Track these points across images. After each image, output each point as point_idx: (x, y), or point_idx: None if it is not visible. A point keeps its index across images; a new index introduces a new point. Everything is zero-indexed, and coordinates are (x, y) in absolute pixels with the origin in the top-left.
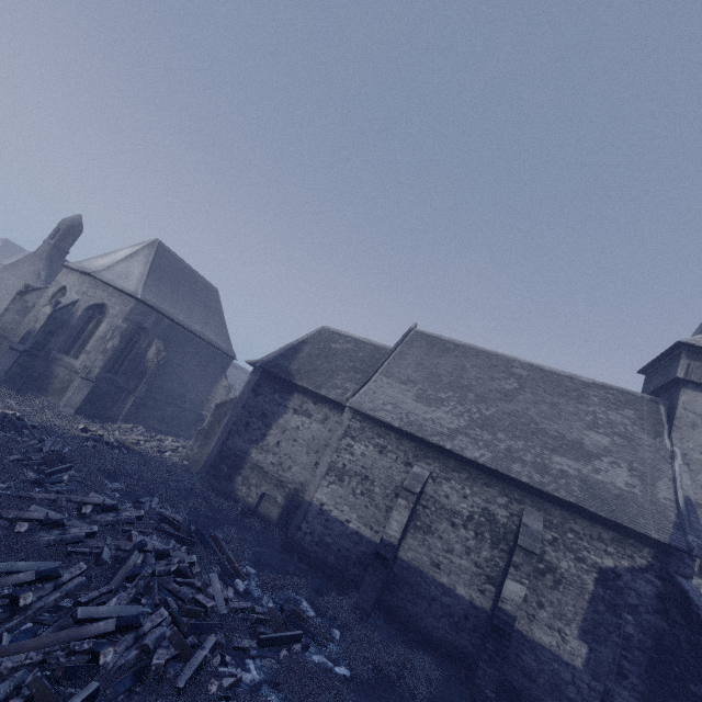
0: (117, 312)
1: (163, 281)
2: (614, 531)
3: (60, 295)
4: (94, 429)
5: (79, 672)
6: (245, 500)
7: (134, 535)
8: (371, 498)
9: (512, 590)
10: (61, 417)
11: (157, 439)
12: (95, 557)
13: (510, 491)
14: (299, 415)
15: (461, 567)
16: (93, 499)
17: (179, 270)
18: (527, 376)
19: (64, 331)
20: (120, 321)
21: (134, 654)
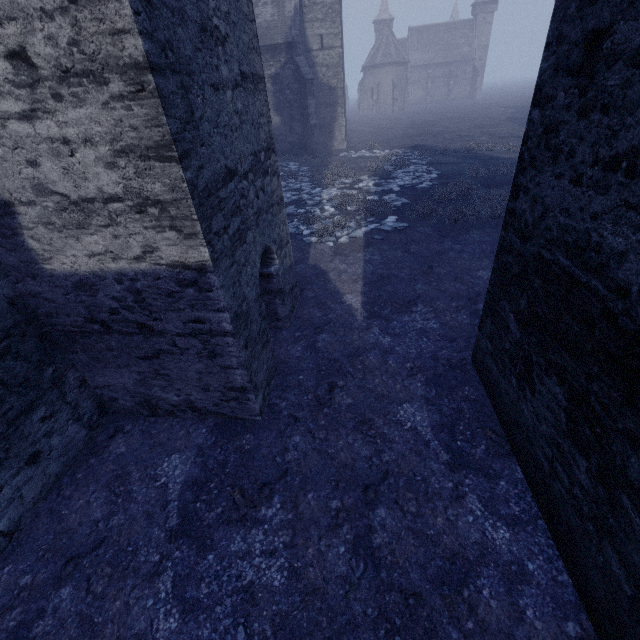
0: None
1: None
2: (270, 51)
3: None
4: None
5: None
6: None
7: None
8: None
9: None
10: None
11: None
12: None
13: None
14: None
15: None
16: None
17: None
18: None
19: None
20: None
21: None
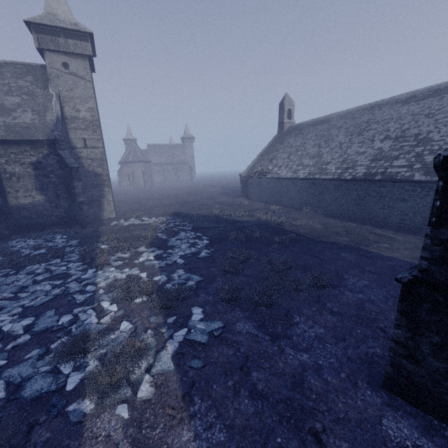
0: None
1: None
2: (30, 144)
3: None
4: None
5: None
6: None
7: None
8: None
9: None
10: None
11: None
12: None
13: None
14: None
15: None
16: None
17: None
18: None
19: None
20: None
21: None
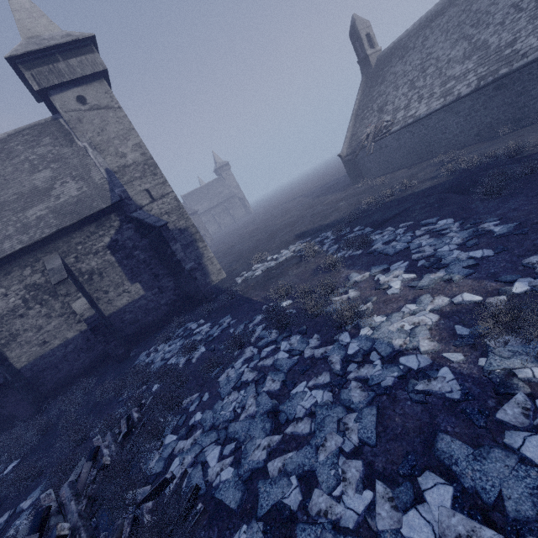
0: None
1: None
2: (93, 222)
3: None
4: None
5: None
6: None
7: None
8: None
9: (80, 306)
10: None
11: None
12: None
13: (25, 261)
14: None
15: (56, 327)
16: None
17: None
18: None
19: None
20: None
21: None
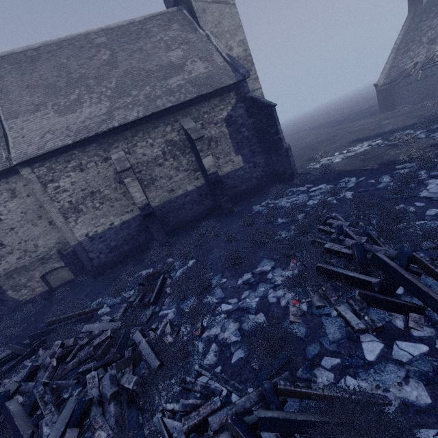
0: None
1: None
2: (218, 96)
3: None
4: None
5: None
6: (35, 294)
7: None
8: (109, 200)
9: (208, 162)
10: None
11: None
12: None
13: (168, 120)
14: None
15: (181, 179)
16: None
17: None
18: (108, 41)
19: None
20: None
21: (112, 407)
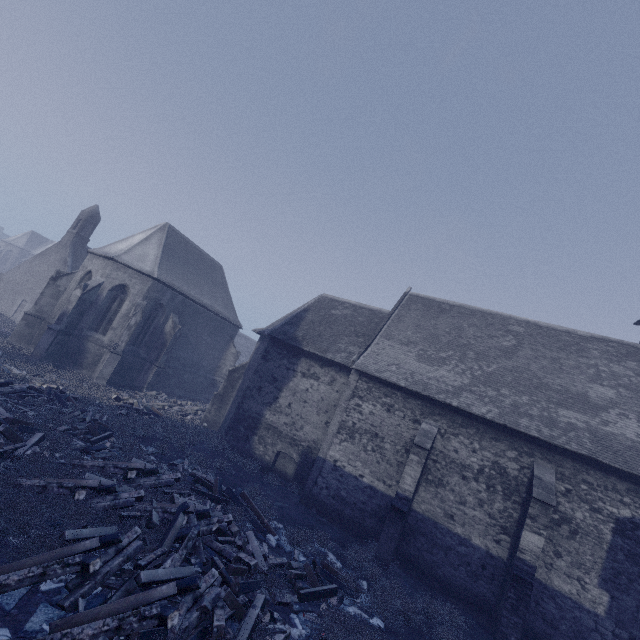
0: (137, 291)
1: (175, 261)
2: (629, 482)
3: (87, 279)
4: (126, 398)
5: (151, 637)
6: (262, 458)
7: (176, 498)
8: (382, 454)
9: (530, 541)
10: (96, 388)
11: (178, 404)
12: (146, 520)
13: (519, 445)
14: (308, 378)
15: (474, 518)
16: (136, 464)
17: (188, 250)
18: (524, 333)
19: (92, 311)
20: (140, 300)
21: (195, 615)
